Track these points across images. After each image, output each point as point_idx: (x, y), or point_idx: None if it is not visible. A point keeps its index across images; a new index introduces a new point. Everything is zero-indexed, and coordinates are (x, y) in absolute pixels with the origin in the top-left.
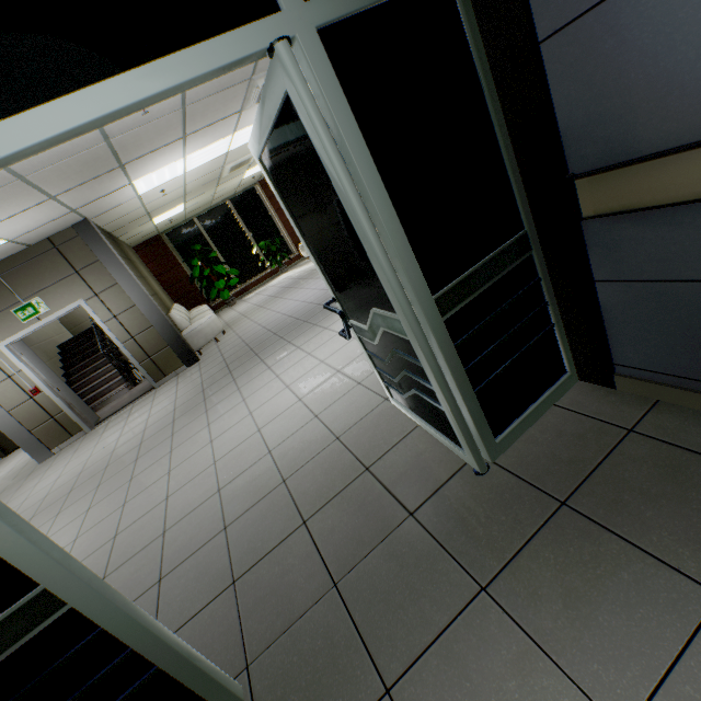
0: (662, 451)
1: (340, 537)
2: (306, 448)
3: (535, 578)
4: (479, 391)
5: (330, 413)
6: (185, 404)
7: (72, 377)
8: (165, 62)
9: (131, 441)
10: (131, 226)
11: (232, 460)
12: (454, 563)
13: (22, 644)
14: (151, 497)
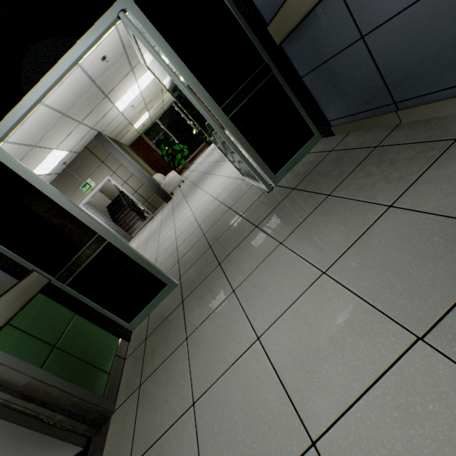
0: (338, 154)
1: (215, 233)
2: (209, 211)
3: (274, 216)
4: (259, 151)
5: (221, 195)
6: (165, 217)
7: (116, 221)
8: (84, 38)
9: (144, 239)
10: (123, 132)
11: (182, 228)
12: (250, 224)
13: (97, 254)
14: (152, 252)
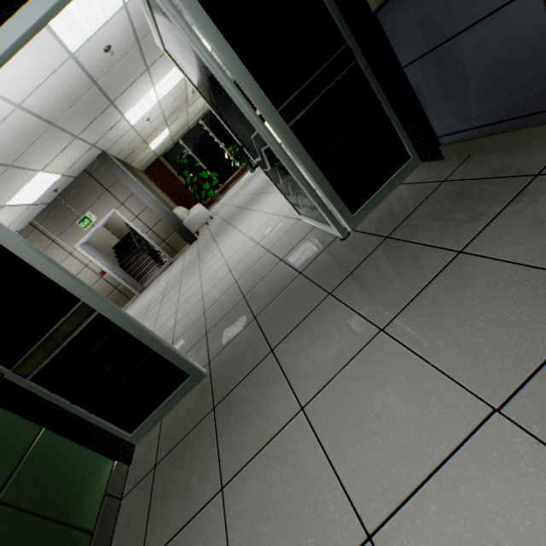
0: (458, 186)
1: (261, 297)
2: (250, 262)
3: (358, 280)
4: (331, 178)
5: (266, 239)
6: (188, 264)
7: (125, 266)
8: None
9: (160, 292)
10: (136, 153)
11: (210, 282)
12: (317, 288)
13: (81, 331)
14: (169, 313)
